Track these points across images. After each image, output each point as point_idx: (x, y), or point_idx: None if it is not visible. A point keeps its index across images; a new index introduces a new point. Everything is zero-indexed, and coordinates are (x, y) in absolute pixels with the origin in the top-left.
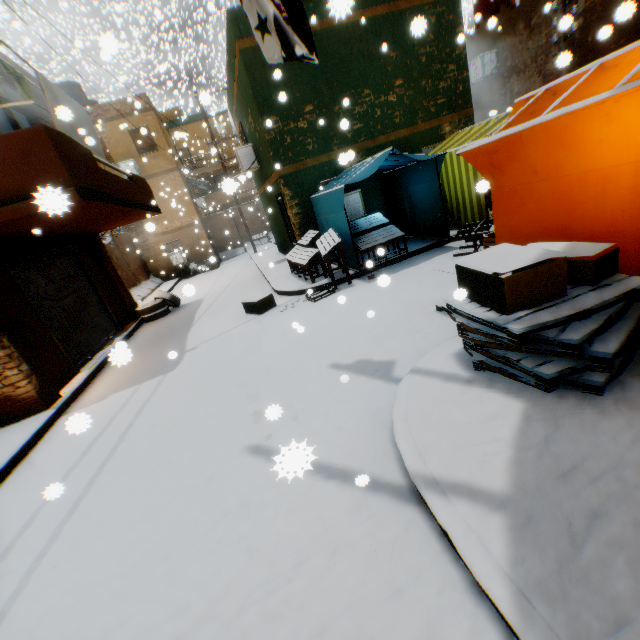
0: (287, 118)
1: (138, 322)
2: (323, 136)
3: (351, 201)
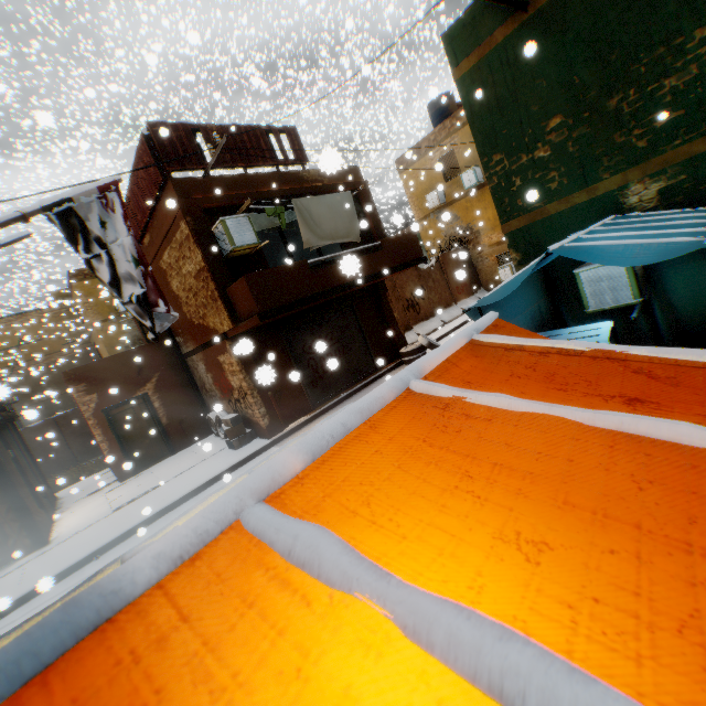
0: (517, 150)
1: (396, 363)
2: (579, 160)
3: (603, 277)
